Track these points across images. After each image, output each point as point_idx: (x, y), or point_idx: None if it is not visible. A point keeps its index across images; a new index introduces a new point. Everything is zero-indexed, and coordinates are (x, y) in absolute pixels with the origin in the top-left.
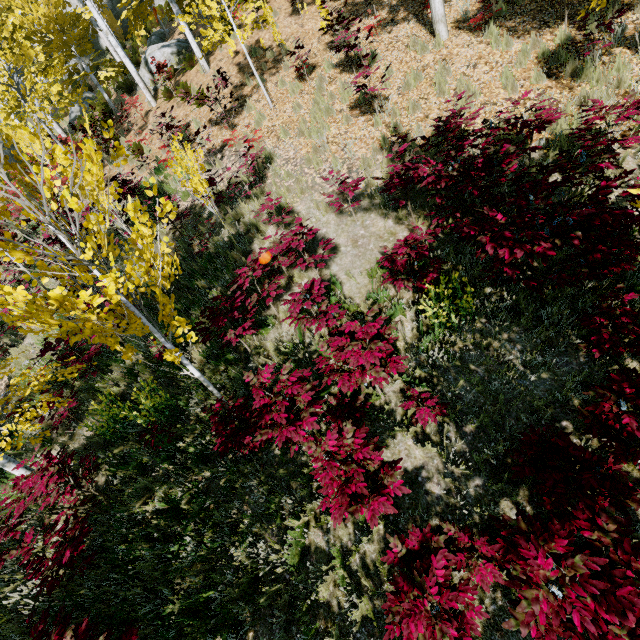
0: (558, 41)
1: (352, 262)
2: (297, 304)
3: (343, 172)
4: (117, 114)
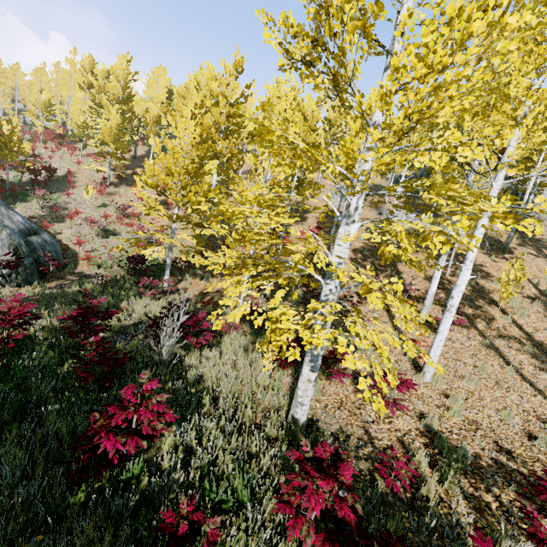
0: (113, 181)
1: (30, 176)
2: (4, 165)
3: (59, 171)
4: (65, 138)
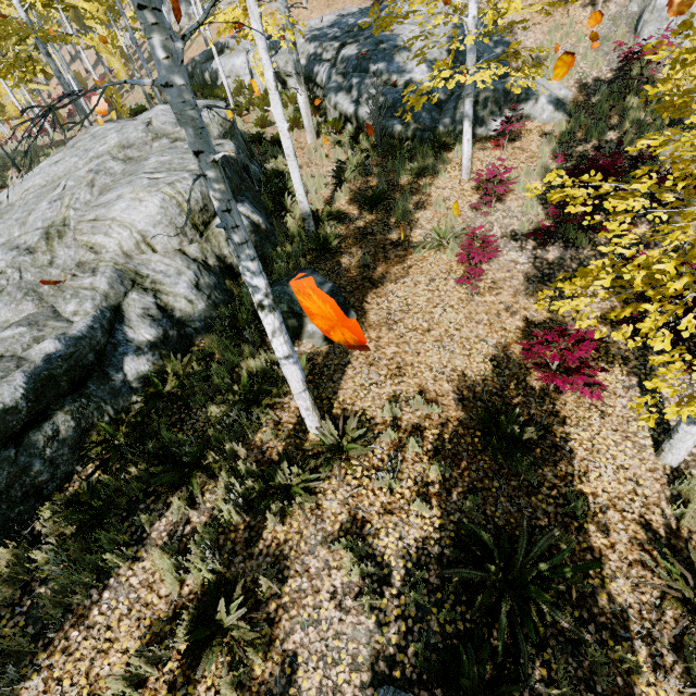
0: None
1: None
2: None
3: None
4: None
